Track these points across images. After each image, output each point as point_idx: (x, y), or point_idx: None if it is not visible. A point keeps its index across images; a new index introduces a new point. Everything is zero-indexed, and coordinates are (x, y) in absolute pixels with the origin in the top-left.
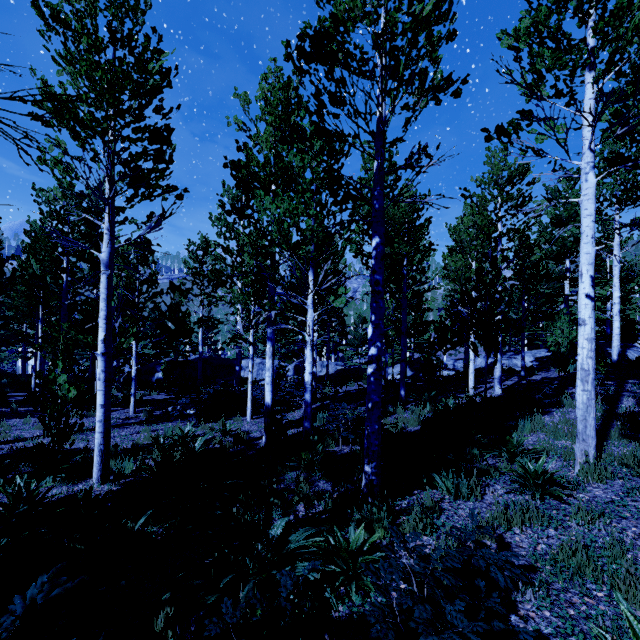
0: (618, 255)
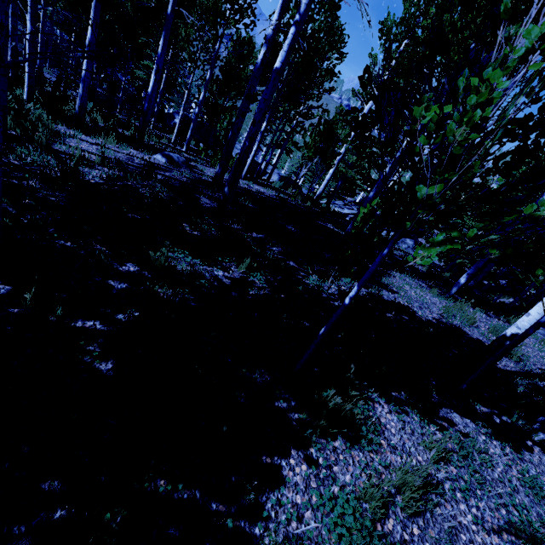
0: (369, 105)
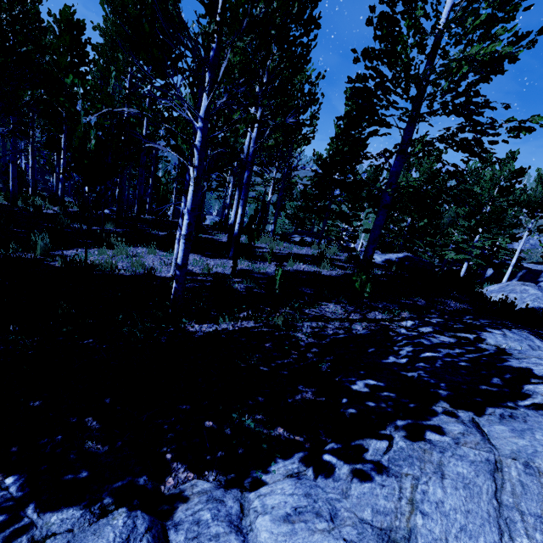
0: None
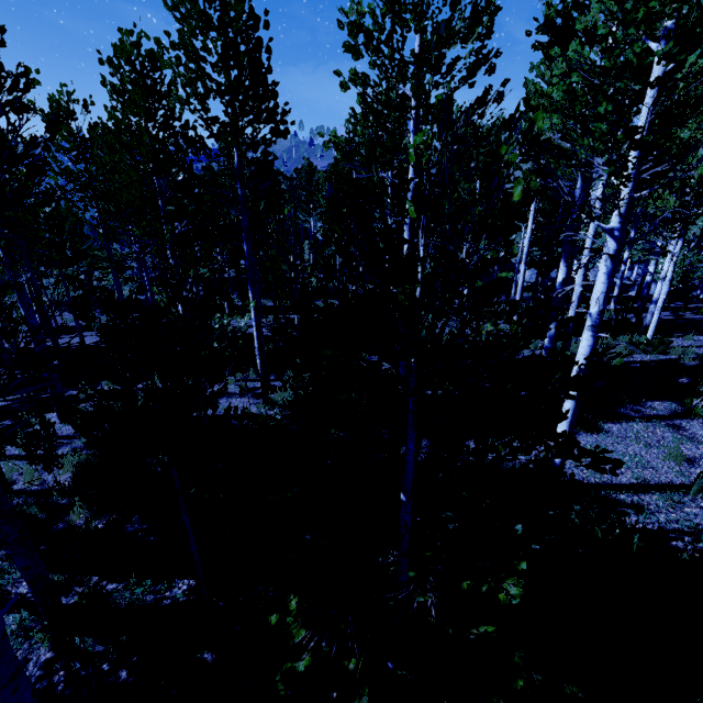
0: None
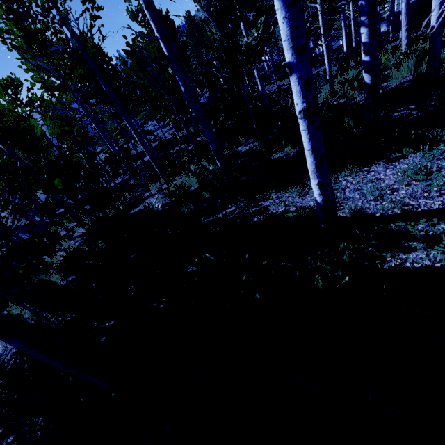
0: None
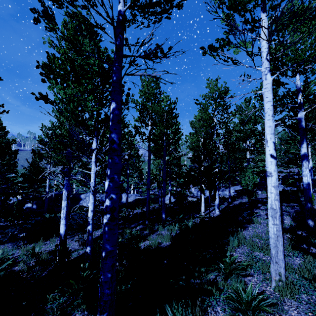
0: None
